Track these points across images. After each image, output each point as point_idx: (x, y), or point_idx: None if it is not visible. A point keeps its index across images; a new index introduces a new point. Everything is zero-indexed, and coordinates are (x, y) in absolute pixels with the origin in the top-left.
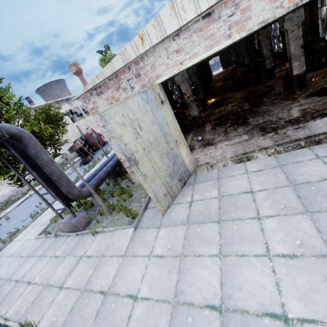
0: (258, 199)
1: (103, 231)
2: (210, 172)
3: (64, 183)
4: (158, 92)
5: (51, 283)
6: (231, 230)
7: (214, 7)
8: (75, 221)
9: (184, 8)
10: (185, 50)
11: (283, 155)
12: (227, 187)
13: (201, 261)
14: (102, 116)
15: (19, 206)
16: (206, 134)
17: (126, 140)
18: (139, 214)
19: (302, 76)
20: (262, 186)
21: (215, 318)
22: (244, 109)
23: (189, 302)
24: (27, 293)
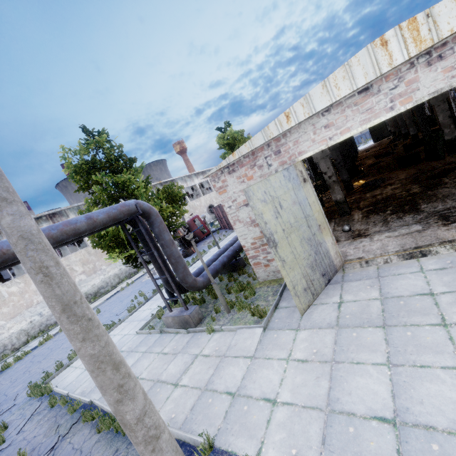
0: (442, 302)
1: (222, 329)
2: (365, 269)
3: (181, 268)
4: (300, 169)
5: (164, 379)
6: (403, 337)
7: (372, 82)
8: (188, 314)
9: (338, 86)
10: (335, 125)
11: None
12: (392, 287)
13: (361, 369)
14: (246, 191)
15: (109, 300)
16: (355, 224)
17: (267, 218)
18: (269, 312)
19: None
20: (447, 288)
21: (387, 430)
22: (412, 192)
23: (349, 412)
24: None
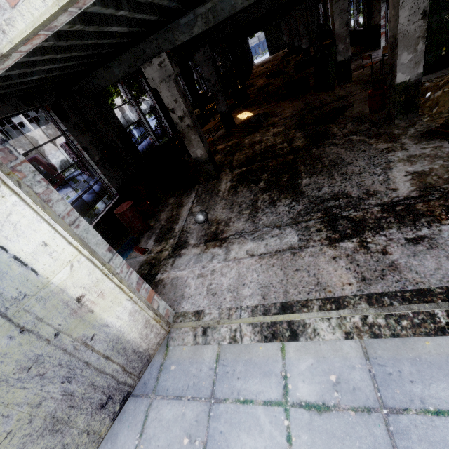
0: None
1: None
2: (199, 354)
3: None
4: None
5: None
6: None
7: None
8: None
9: None
10: None
11: (387, 350)
12: None
13: None
14: None
15: None
16: (218, 203)
17: None
18: None
19: (413, 87)
20: None
21: None
22: (295, 146)
23: None
24: None
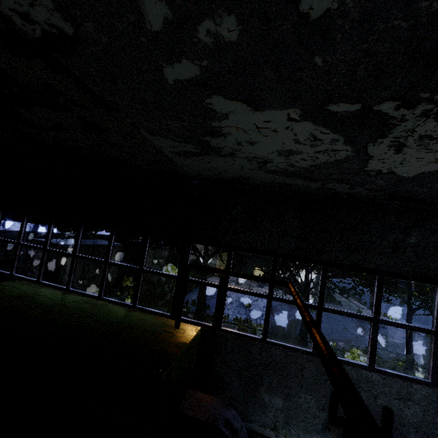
0: None
1: None
2: None
3: None
4: None
5: None
6: None
7: None
8: None
9: None
10: None
11: None
12: None
13: None
14: None
15: None
16: None
17: None
18: None
19: None
20: None
21: None
22: None
23: None
24: None
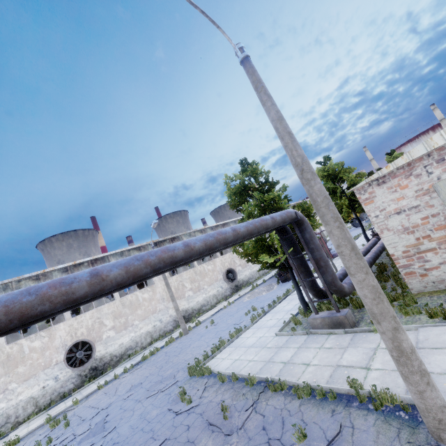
0: None
1: None
2: None
3: (330, 271)
4: None
5: (346, 364)
6: None
7: None
8: (344, 315)
9: None
10: None
11: None
12: None
13: None
14: (435, 187)
15: (215, 315)
16: None
17: None
18: None
19: None
20: None
21: None
22: None
23: None
24: (313, 370)
